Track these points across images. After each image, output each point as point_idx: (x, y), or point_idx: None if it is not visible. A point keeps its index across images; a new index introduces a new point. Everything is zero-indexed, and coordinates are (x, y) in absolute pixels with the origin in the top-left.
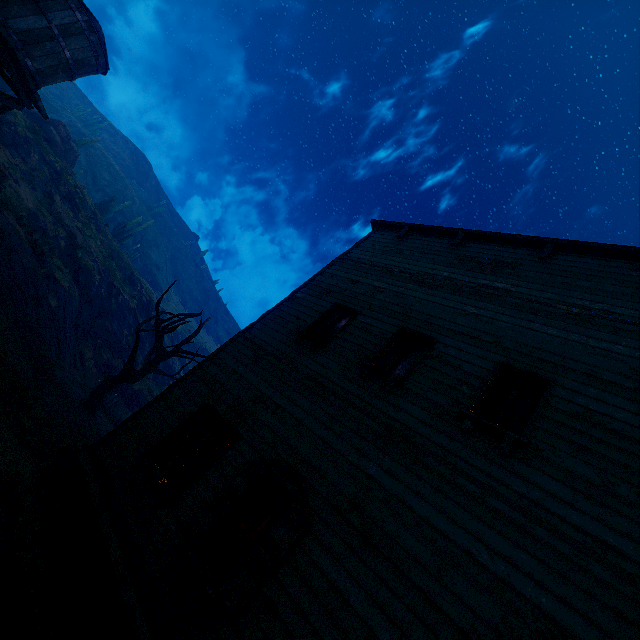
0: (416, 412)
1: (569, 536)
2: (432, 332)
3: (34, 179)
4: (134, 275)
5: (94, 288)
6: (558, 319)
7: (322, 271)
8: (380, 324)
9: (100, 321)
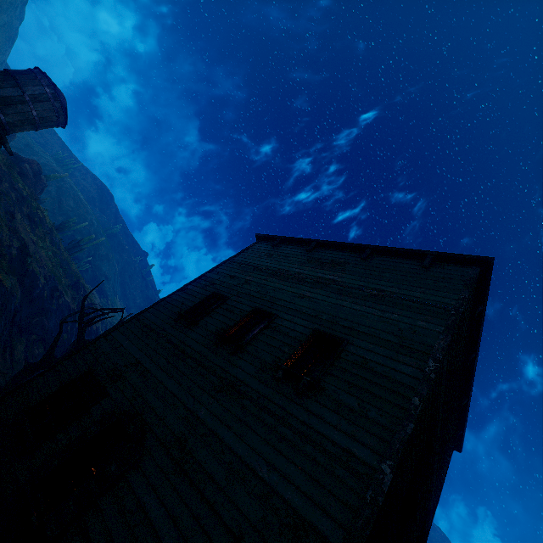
0: (247, 367)
1: (327, 450)
2: (276, 310)
3: (0, 201)
4: (80, 281)
5: (37, 290)
6: (362, 298)
7: (211, 269)
8: (241, 306)
9: (38, 319)
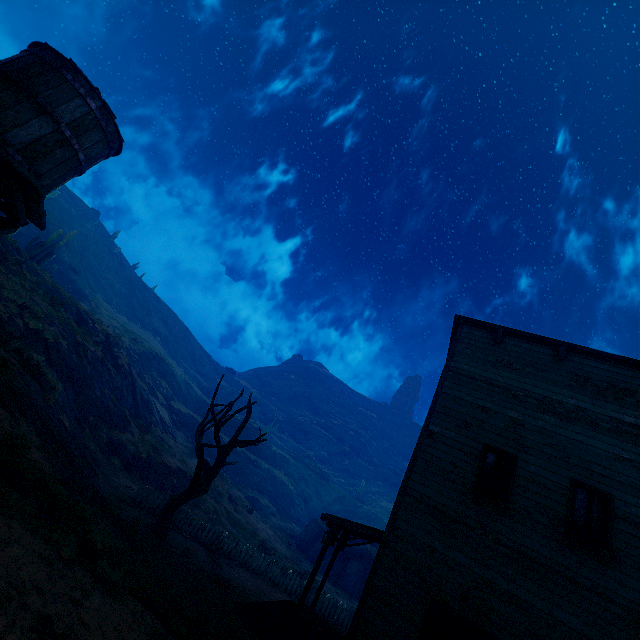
0: None
1: None
2: (602, 484)
3: None
4: (80, 310)
5: (67, 360)
6: None
7: (440, 392)
8: (547, 474)
9: (83, 395)
